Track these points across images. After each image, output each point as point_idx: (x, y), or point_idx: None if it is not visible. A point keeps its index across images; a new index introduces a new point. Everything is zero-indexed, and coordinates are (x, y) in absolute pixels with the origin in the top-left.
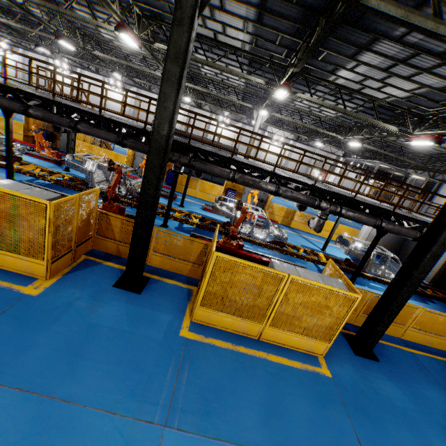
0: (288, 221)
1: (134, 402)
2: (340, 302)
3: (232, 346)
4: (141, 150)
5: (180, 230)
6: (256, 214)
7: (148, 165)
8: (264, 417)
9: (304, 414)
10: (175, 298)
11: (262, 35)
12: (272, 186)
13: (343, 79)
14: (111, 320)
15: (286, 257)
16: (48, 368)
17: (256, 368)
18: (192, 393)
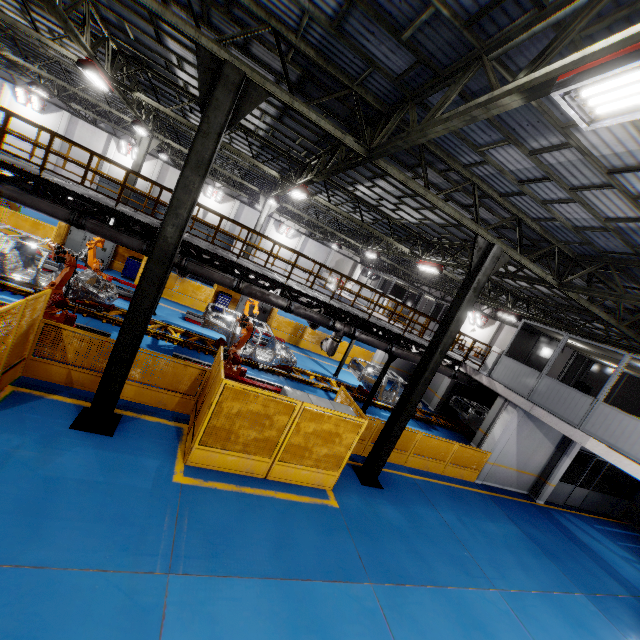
0: (296, 340)
1: (129, 556)
2: (349, 429)
3: (237, 488)
4: (108, 236)
5: (156, 349)
6: (260, 331)
7: (146, 274)
8: (274, 551)
9: (313, 543)
10: (161, 439)
11: (281, 130)
12: (283, 301)
13: (361, 193)
14: (77, 471)
15: (294, 385)
16: (0, 535)
17: (264, 508)
18: (196, 539)
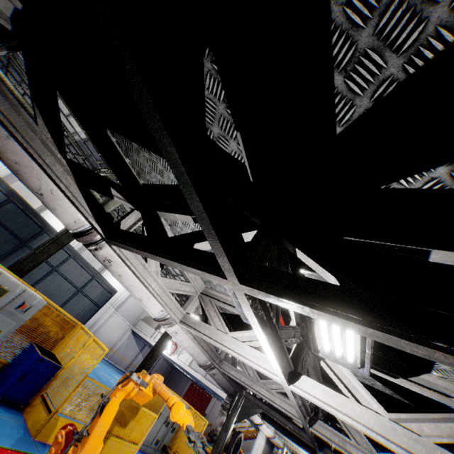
0: None
1: None
2: None
3: None
4: None
5: None
6: None
7: None
8: None
9: None
10: None
11: None
12: None
13: None
14: None
15: None
16: None
17: None
18: None
